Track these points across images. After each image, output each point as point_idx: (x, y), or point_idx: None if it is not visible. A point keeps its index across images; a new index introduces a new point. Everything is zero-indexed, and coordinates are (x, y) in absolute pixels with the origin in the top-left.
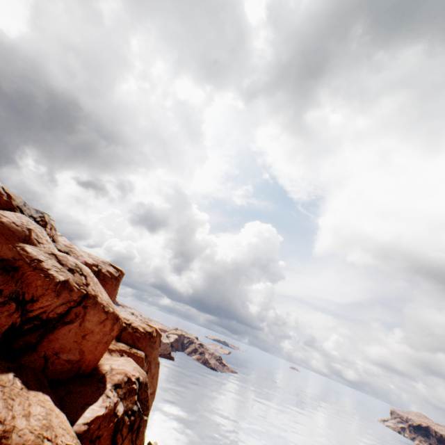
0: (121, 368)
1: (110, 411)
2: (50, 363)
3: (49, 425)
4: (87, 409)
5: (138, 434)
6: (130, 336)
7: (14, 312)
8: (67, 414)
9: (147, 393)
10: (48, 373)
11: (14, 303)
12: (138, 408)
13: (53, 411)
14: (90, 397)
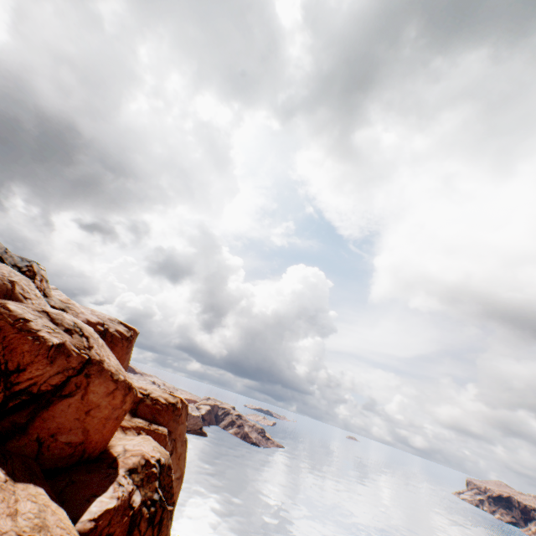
0: (137, 449)
1: (123, 502)
2: (45, 447)
3: (43, 525)
4: (94, 501)
5: (160, 528)
6: (149, 409)
7: None
8: (68, 509)
9: (170, 477)
10: (43, 460)
11: None
12: (160, 496)
13: (48, 507)
14: (97, 487)
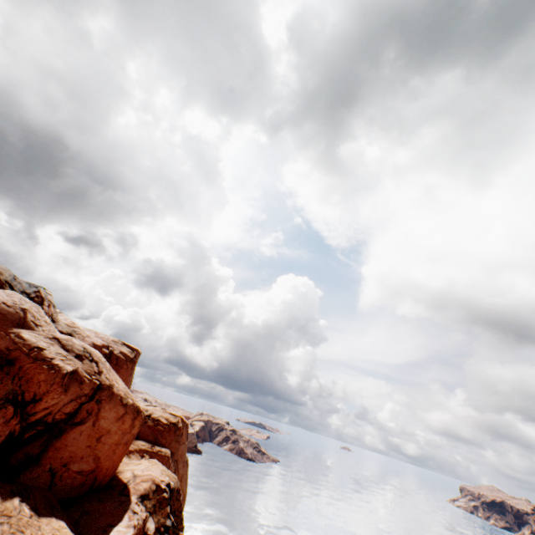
0: (146, 474)
1: (139, 531)
2: (58, 478)
3: None
4: (111, 531)
5: None
6: (150, 430)
7: (12, 418)
8: None
9: (180, 501)
10: (55, 490)
11: (11, 406)
12: (172, 522)
13: None
14: (112, 516)
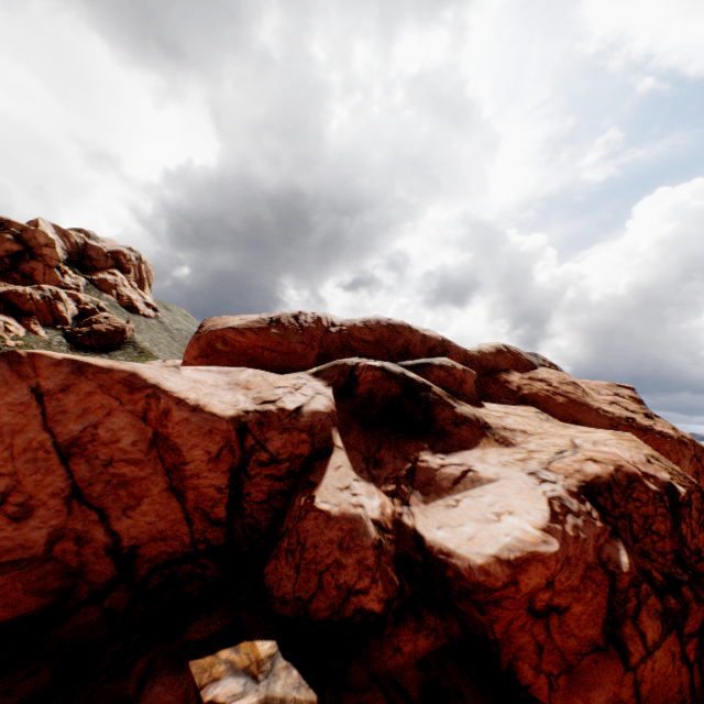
0: None
1: None
2: None
3: None
4: None
5: None
6: None
7: None
8: None
9: None
10: None
11: None
12: None
13: None
14: None
